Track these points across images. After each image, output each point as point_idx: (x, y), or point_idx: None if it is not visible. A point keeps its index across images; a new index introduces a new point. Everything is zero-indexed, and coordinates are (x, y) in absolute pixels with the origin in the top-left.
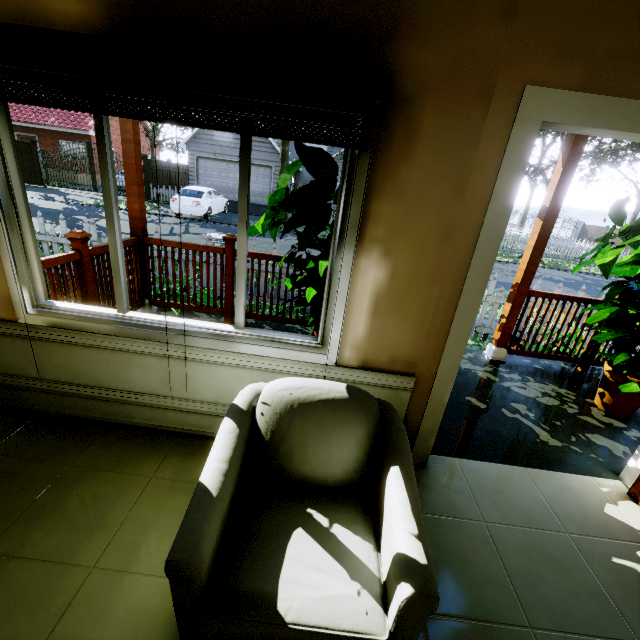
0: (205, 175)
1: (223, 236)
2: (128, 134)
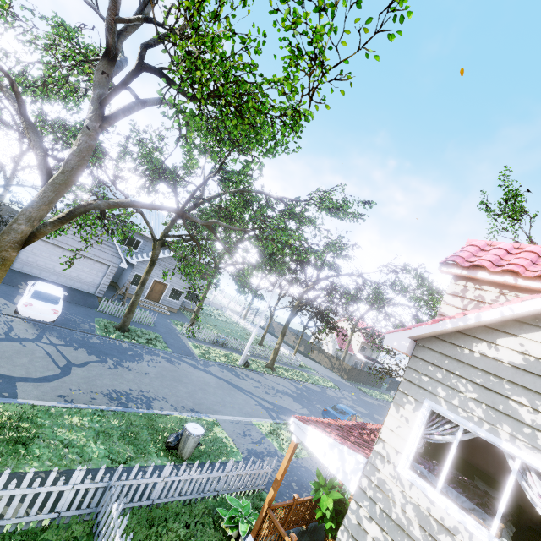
0: (31, 252)
1: (297, 498)
2: (287, 467)
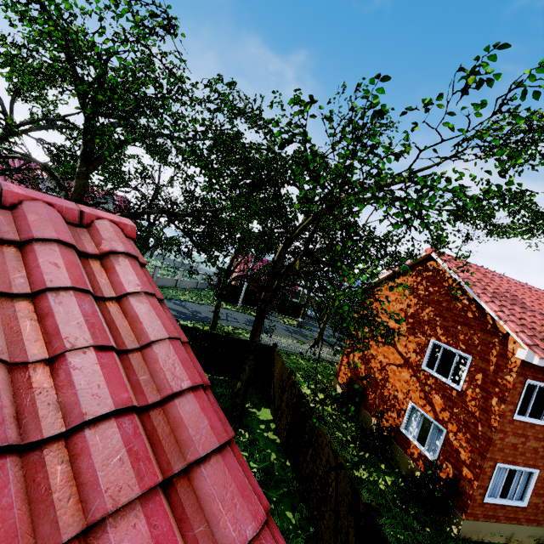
0: None
1: None
2: None
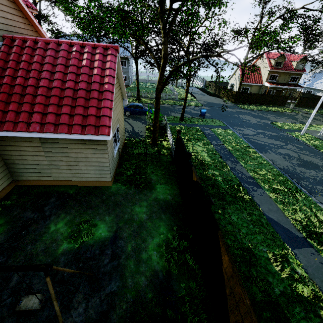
0: None
1: None
2: None
